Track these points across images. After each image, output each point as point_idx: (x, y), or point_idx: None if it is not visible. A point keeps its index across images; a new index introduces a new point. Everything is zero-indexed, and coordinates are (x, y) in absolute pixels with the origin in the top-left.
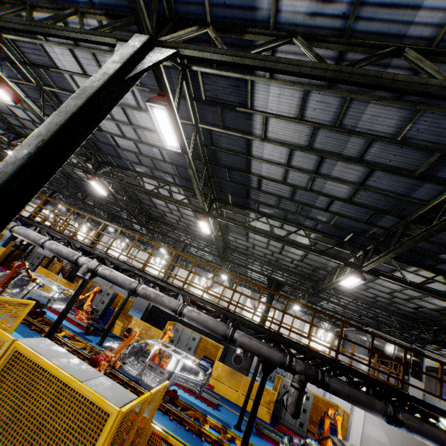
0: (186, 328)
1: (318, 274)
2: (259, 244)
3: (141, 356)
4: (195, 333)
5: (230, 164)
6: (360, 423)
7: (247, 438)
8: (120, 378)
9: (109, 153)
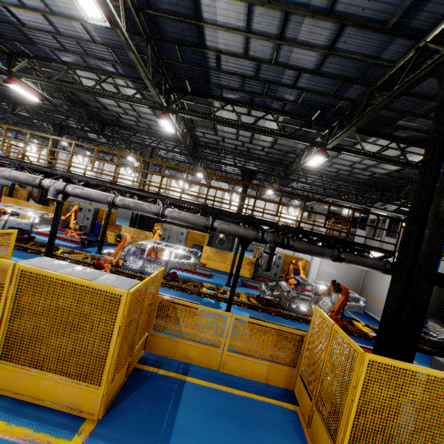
0: (173, 226)
1: (287, 158)
2: (229, 136)
3: (138, 255)
4: (182, 229)
5: (178, 37)
6: (317, 265)
7: (234, 290)
8: (127, 273)
9: (14, 38)
